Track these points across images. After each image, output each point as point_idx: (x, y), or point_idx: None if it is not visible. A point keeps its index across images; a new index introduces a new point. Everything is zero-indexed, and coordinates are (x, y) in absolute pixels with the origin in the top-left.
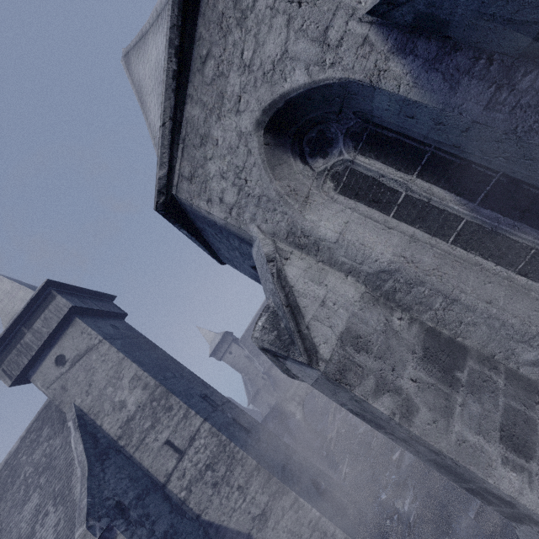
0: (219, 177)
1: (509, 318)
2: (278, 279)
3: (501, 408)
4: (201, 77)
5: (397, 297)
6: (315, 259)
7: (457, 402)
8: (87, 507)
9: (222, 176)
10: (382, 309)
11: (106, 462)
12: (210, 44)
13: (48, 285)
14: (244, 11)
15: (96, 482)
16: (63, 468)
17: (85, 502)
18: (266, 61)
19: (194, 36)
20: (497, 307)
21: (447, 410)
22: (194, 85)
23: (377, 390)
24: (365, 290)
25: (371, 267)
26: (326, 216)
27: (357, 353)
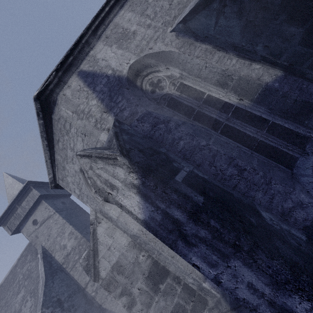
0: (72, 183)
1: (179, 265)
2: (92, 234)
3: (174, 304)
4: (58, 146)
5: (142, 246)
6: (112, 223)
7: (155, 300)
8: (42, 302)
9: (73, 183)
10: (136, 250)
11: (55, 277)
12: (58, 136)
13: (28, 183)
14: (67, 130)
15: (48, 288)
16: (35, 278)
17: (42, 299)
18: (78, 150)
19: (53, 132)
20: (175, 260)
21: (149, 304)
22: (56, 148)
23: (121, 294)
24: (131, 239)
25: (131, 232)
26: (114, 207)
27: (118, 275)
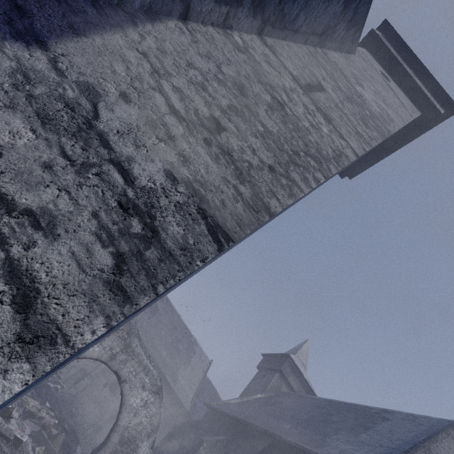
0: None
1: None
2: None
3: None
4: None
5: None
6: None
7: None
8: None
9: None
10: None
11: None
12: None
13: (448, 110)
14: None
15: None
16: None
17: None
18: None
19: None
20: None
21: None
22: None
23: None
24: None
25: None
26: None
27: None
